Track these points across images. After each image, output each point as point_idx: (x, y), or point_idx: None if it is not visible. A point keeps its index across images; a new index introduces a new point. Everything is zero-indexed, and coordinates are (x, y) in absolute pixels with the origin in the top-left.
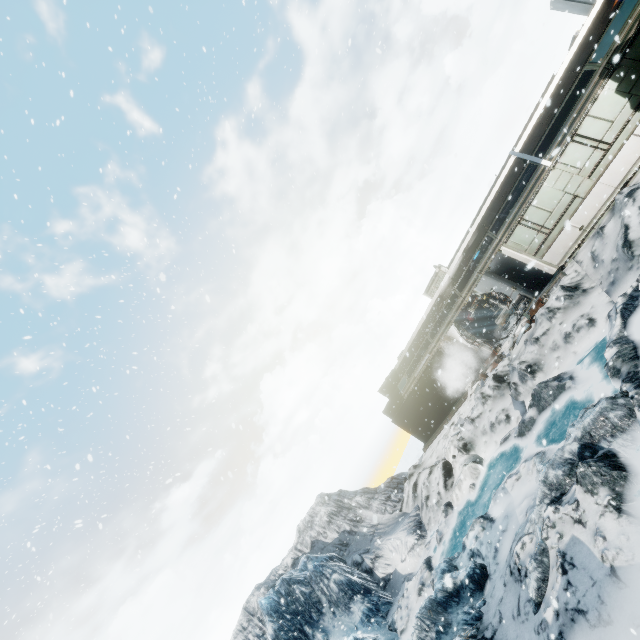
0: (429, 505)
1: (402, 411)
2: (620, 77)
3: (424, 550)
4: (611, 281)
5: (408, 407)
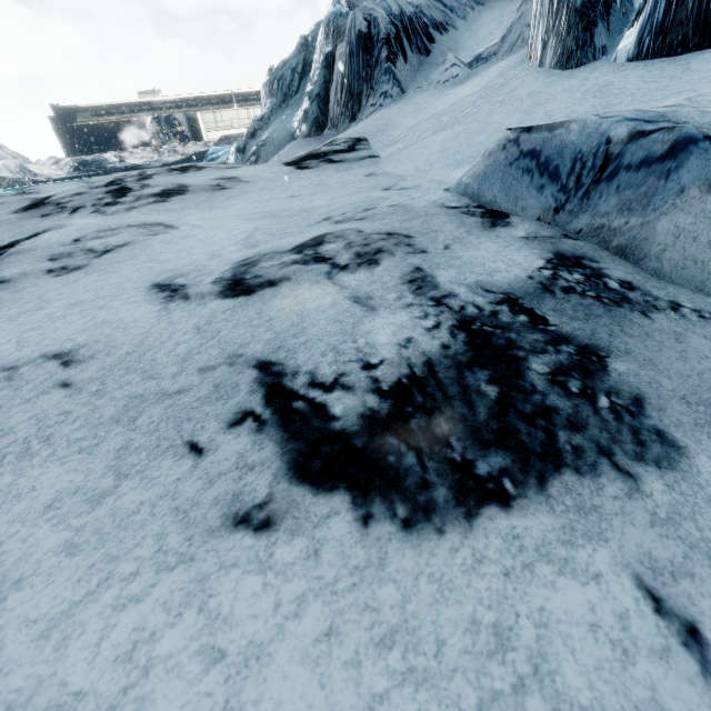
0: None
1: (70, 128)
2: None
3: None
4: None
5: (77, 130)
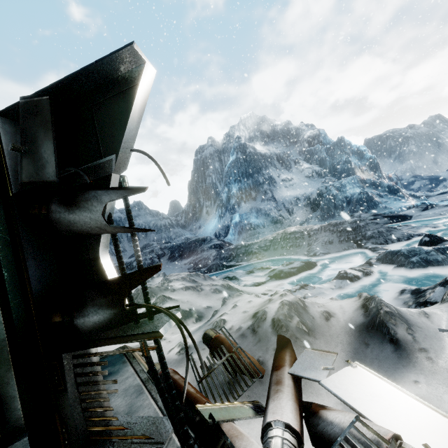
0: None
1: None
2: None
3: None
4: None
5: None
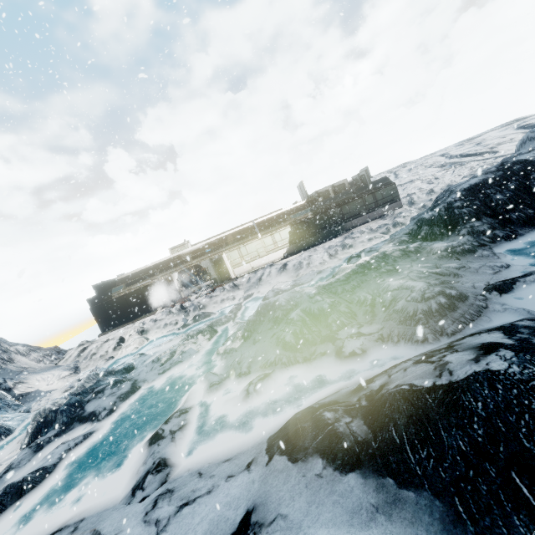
0: (93, 358)
1: (104, 305)
2: (292, 229)
3: (75, 378)
4: (248, 289)
5: (111, 304)
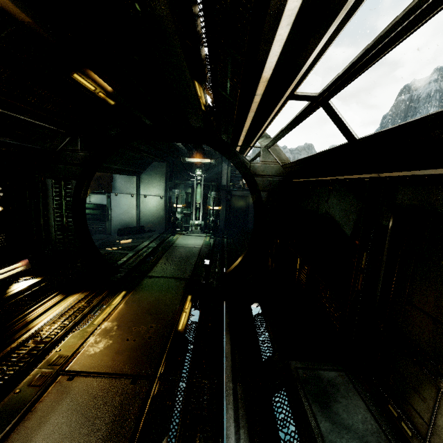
0: None
1: None
2: None
3: None
4: None
5: None
